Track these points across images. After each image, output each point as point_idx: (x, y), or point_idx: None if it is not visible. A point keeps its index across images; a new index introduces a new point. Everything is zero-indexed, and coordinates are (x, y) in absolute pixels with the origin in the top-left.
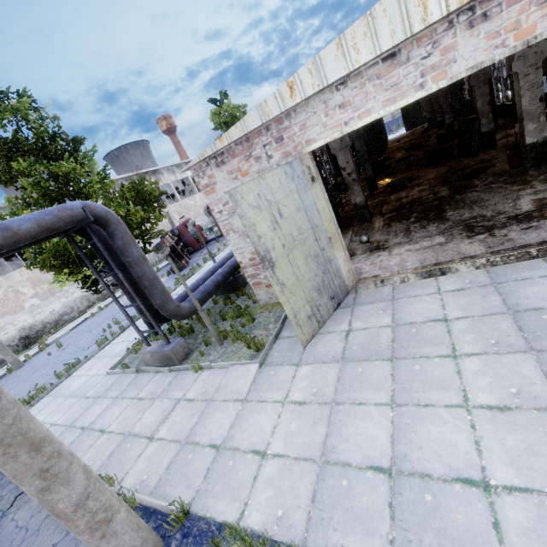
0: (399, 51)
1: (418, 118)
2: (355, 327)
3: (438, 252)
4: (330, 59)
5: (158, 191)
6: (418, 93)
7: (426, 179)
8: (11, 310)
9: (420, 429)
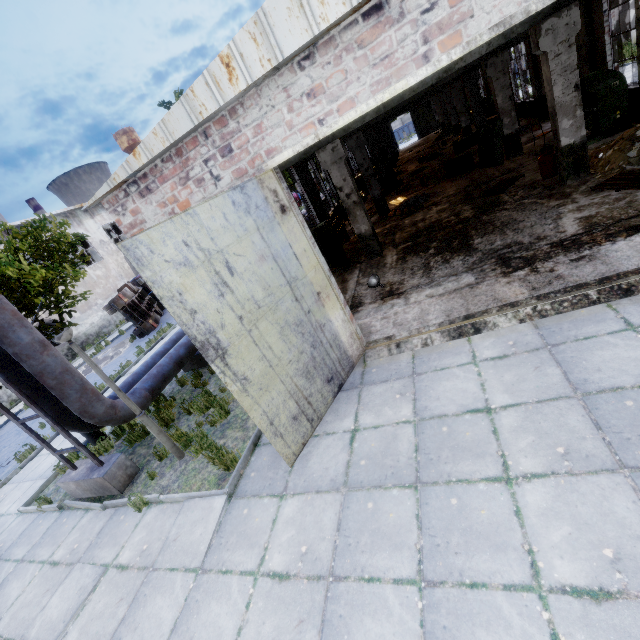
0: (387, 1)
1: (430, 123)
2: (363, 425)
3: (467, 298)
4: (281, 15)
5: (77, 234)
6: (421, 70)
7: (444, 195)
8: None
9: None
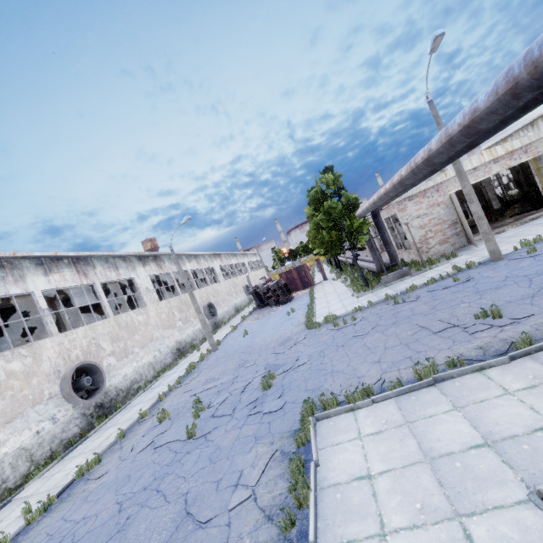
0: (476, 168)
1: None
2: None
3: (493, 232)
4: None
5: None
6: (483, 177)
7: None
8: (171, 326)
9: (540, 233)
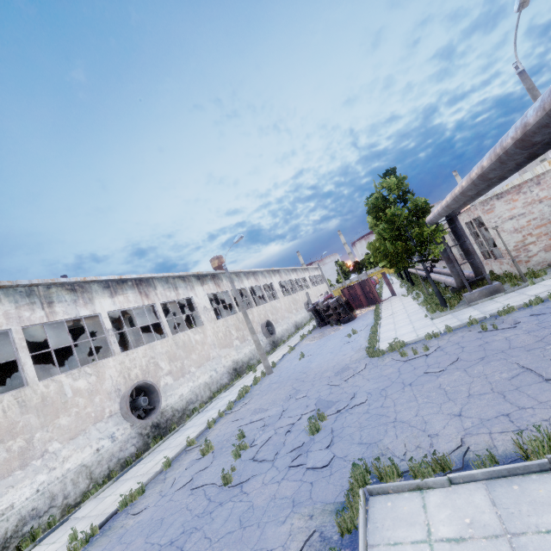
0: None
1: None
2: None
3: None
4: None
5: None
6: None
7: None
8: (228, 344)
9: None
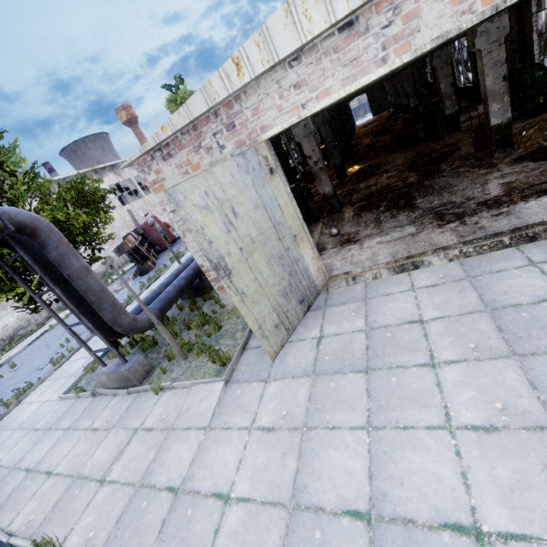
0: (357, 19)
1: (384, 103)
2: (326, 333)
3: (409, 244)
4: (279, 29)
5: (105, 189)
6: (380, 69)
7: (394, 164)
8: None
9: (400, 459)
